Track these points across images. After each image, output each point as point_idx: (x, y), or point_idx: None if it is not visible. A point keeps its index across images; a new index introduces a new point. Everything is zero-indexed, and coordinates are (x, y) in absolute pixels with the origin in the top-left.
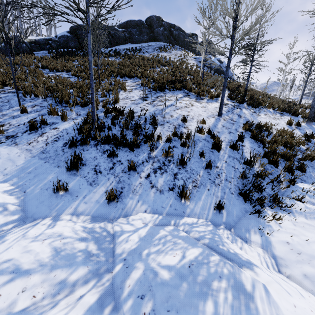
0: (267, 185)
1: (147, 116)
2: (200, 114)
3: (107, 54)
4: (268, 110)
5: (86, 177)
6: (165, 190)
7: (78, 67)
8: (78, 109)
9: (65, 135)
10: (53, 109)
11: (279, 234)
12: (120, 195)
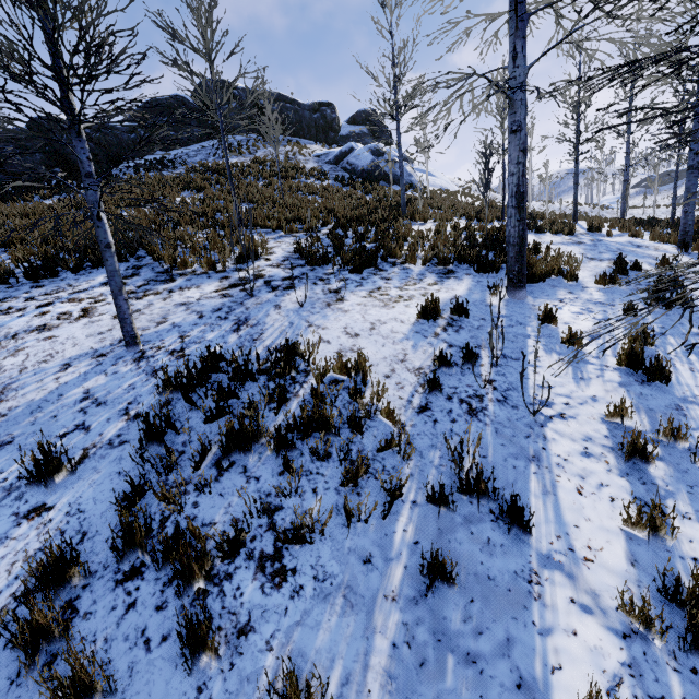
0: None
1: None
2: (55, 353)
3: (49, 190)
4: (409, 268)
5: None
6: None
7: None
8: None
9: None
10: None
11: None
12: None
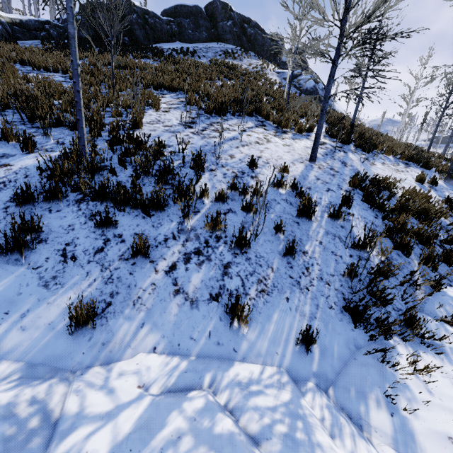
0: (392, 290)
1: (189, 154)
2: (280, 156)
3: (139, 54)
4: (387, 156)
5: (41, 269)
6: (202, 299)
7: (83, 67)
8: (64, 133)
9: (20, 178)
10: (9, 128)
11: (430, 412)
12: (106, 311)
